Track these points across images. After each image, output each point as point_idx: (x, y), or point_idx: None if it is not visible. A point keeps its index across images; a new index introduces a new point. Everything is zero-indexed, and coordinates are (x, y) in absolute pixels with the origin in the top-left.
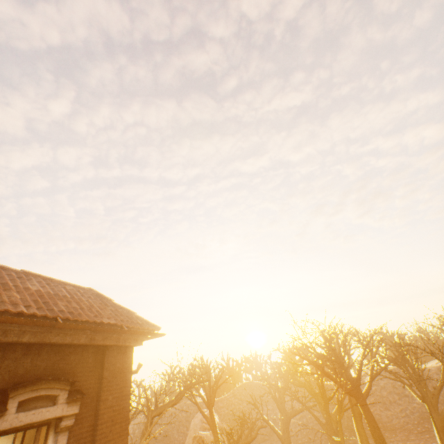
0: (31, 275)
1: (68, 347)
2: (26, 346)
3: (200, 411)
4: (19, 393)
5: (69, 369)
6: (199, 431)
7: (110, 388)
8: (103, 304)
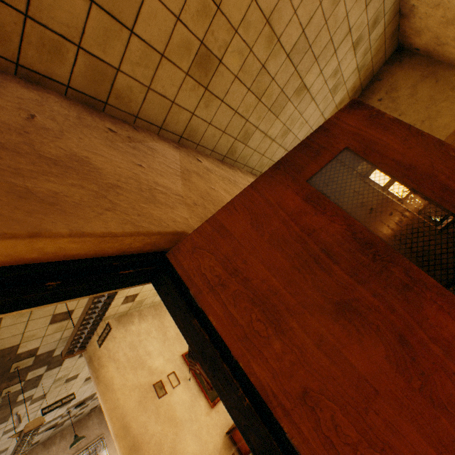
0: None
1: None
2: None
3: None
4: None
5: None
6: None
7: None
8: None
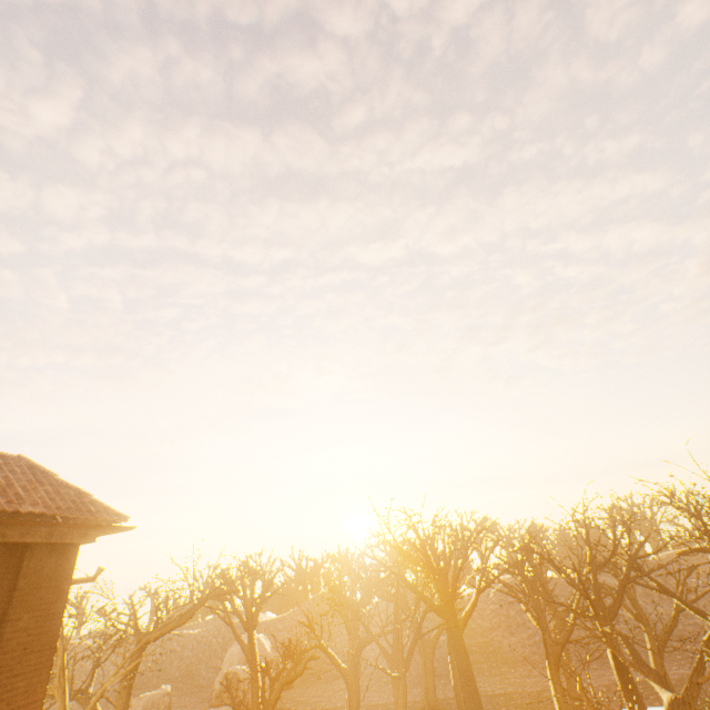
0: None
1: None
2: None
3: (236, 636)
4: None
5: None
6: (234, 665)
7: (28, 604)
8: (33, 482)
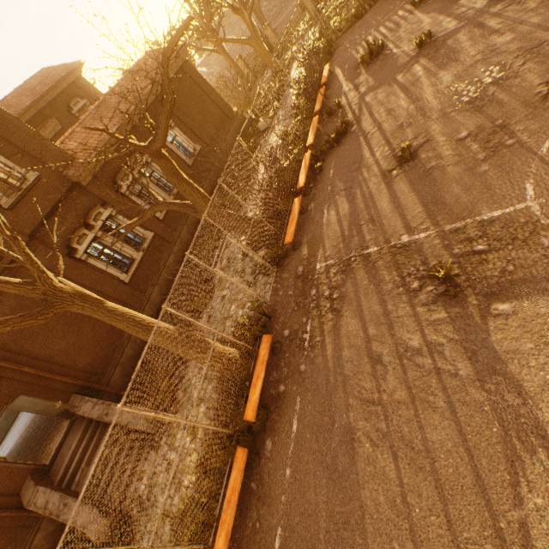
0: (28, 82)
1: (66, 91)
2: (58, 97)
3: None
4: (71, 105)
5: (74, 95)
6: None
7: (90, 92)
8: (55, 71)
